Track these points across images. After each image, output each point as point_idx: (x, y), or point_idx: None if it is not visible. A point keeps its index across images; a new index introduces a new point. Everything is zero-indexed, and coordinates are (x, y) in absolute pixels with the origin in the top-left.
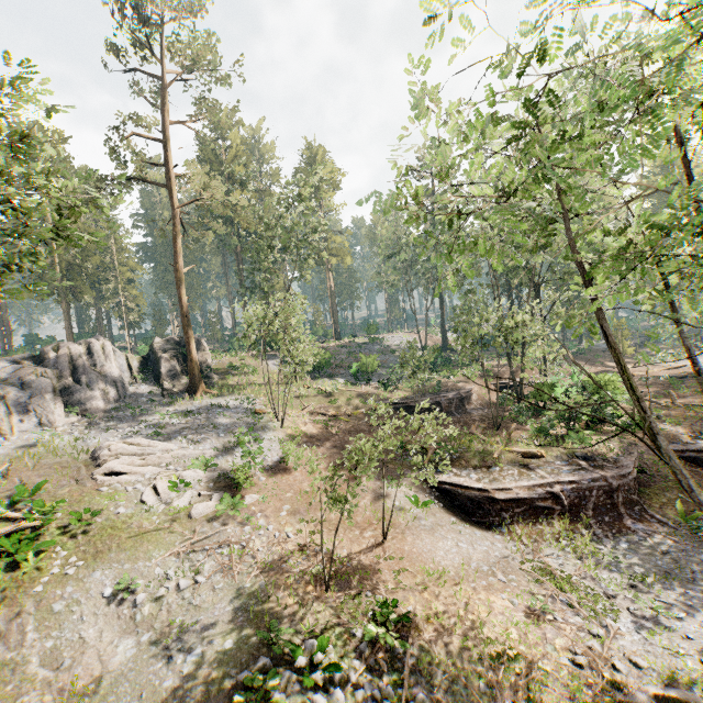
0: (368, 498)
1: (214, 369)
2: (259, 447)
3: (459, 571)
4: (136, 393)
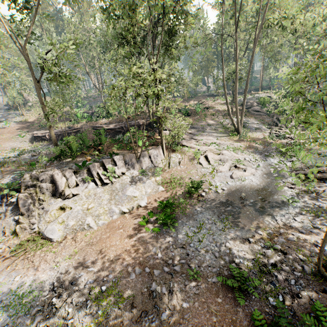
0: (15, 135)
1: (33, 102)
2: None
3: (3, 147)
4: (1, 109)
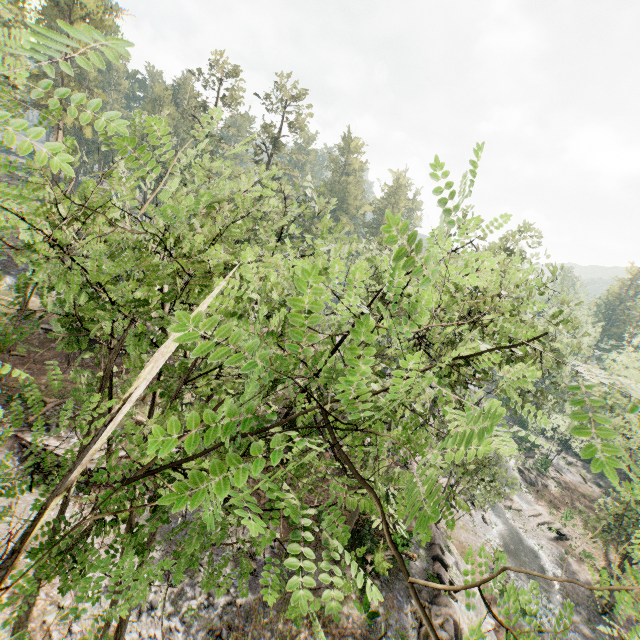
0: None
1: None
2: None
3: None
4: None
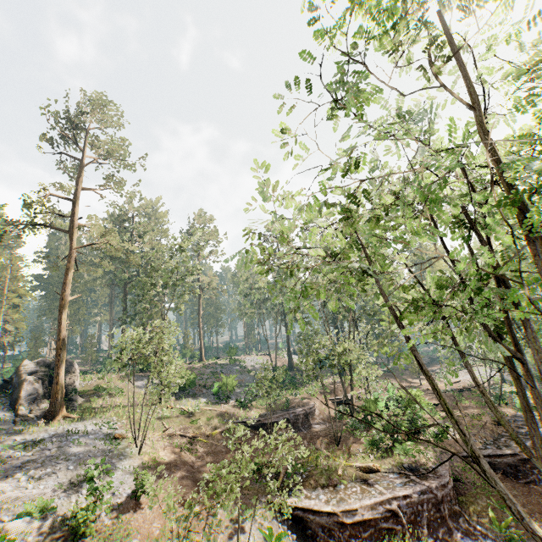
0: (222, 535)
1: (80, 391)
2: (110, 481)
3: None
4: None
